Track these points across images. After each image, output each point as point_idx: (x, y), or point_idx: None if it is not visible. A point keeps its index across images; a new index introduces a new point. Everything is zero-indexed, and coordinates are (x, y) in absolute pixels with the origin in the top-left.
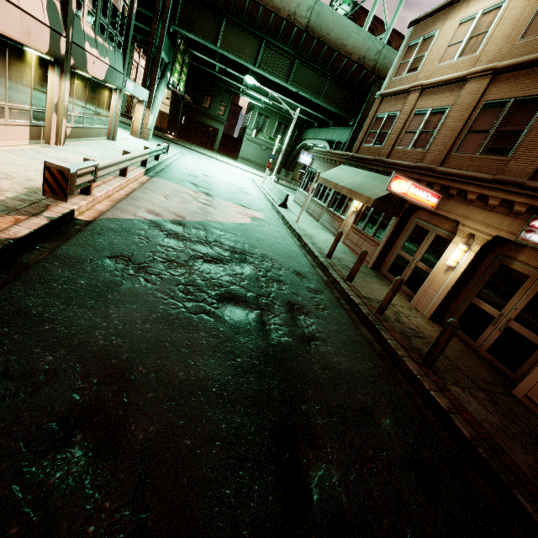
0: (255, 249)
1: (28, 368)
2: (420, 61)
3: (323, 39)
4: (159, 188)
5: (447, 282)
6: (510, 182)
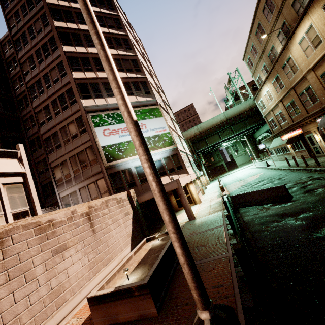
0: (265, 178)
1: None
2: (264, 105)
3: (233, 116)
4: (230, 186)
5: (324, 144)
6: (305, 117)
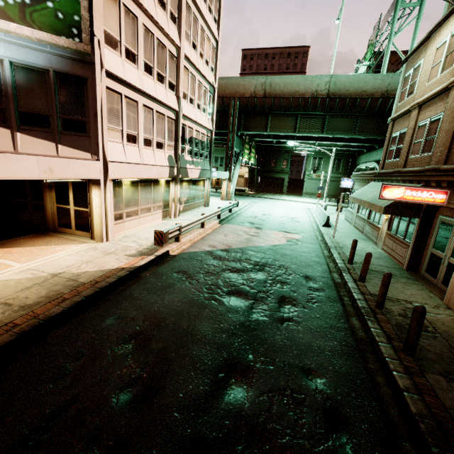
0: (277, 261)
1: (126, 315)
2: (414, 86)
3: (343, 95)
4: (223, 230)
5: None
6: None
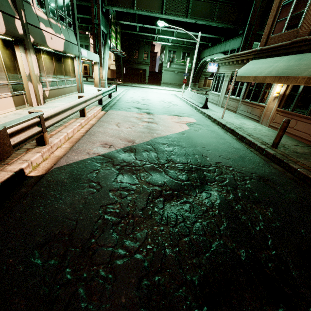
0: (207, 158)
1: None
2: None
3: None
4: (112, 118)
5: None
6: None
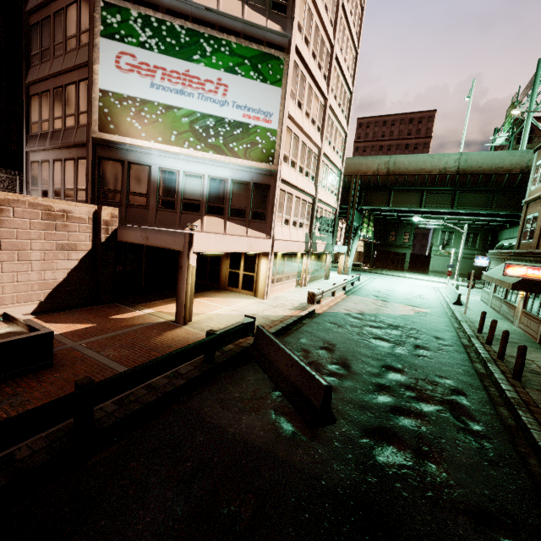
0: (408, 325)
1: (311, 339)
2: None
3: (475, 172)
4: (352, 300)
5: None
6: None
